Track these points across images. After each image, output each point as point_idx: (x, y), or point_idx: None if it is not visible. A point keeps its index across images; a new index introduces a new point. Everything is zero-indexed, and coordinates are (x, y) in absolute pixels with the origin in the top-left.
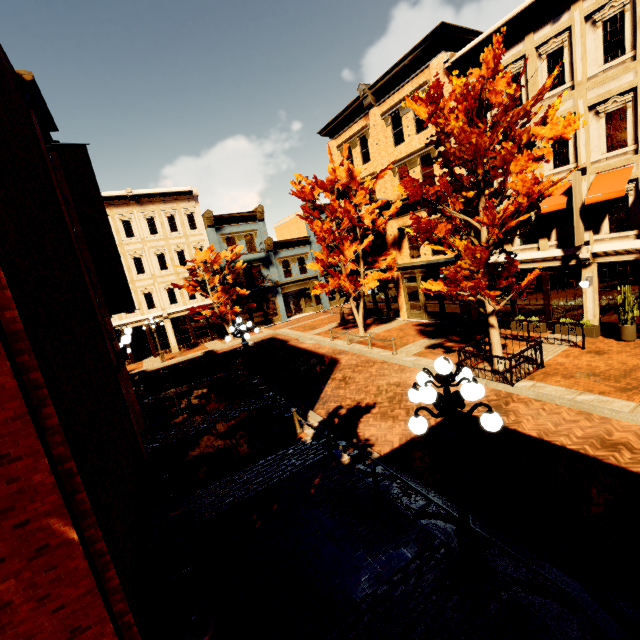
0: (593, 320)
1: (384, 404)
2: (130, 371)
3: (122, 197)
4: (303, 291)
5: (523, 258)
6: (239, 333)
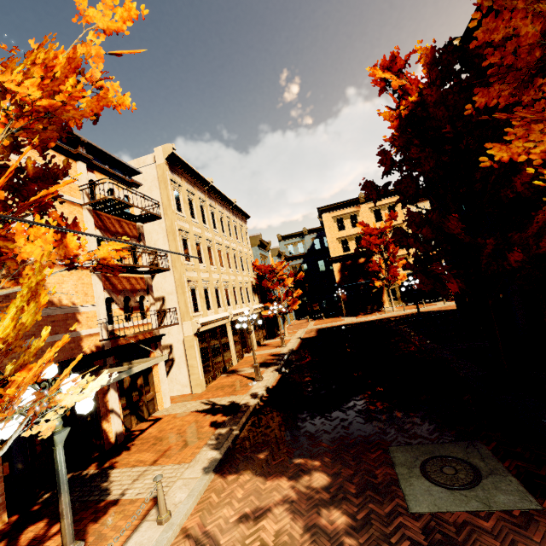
0: None
1: None
2: (275, 354)
3: (231, 203)
4: None
5: None
6: None
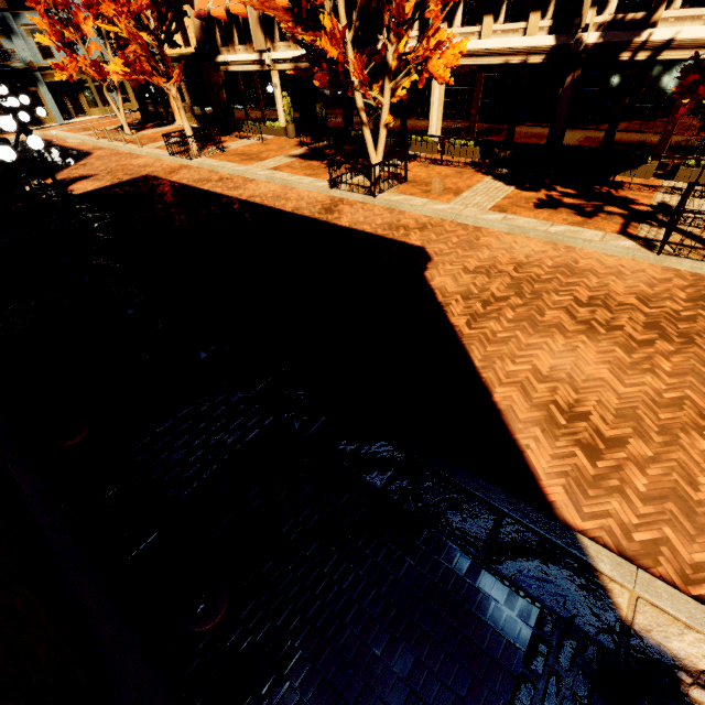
0: (283, 123)
1: (102, 175)
2: None
3: None
4: (80, 84)
5: (239, 59)
6: None
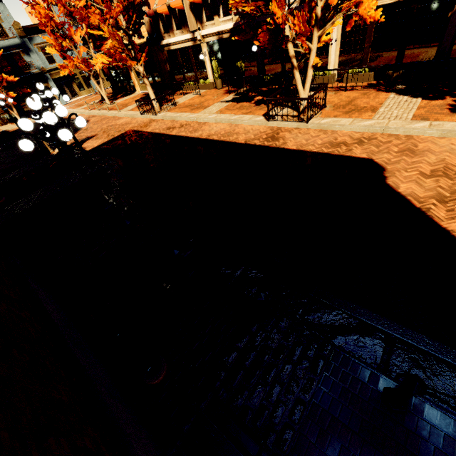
0: (212, 80)
1: (100, 134)
2: None
3: None
4: (72, 76)
5: (178, 40)
6: None
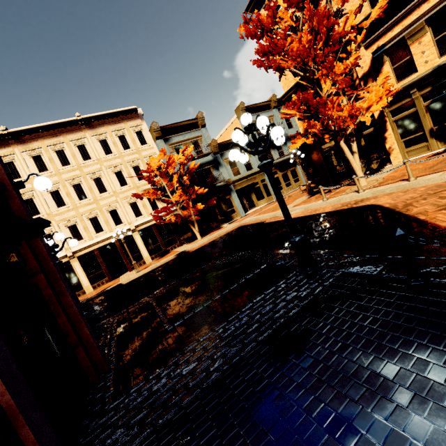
0: None
1: None
2: (106, 288)
3: (72, 122)
4: (252, 187)
5: None
6: (252, 144)
